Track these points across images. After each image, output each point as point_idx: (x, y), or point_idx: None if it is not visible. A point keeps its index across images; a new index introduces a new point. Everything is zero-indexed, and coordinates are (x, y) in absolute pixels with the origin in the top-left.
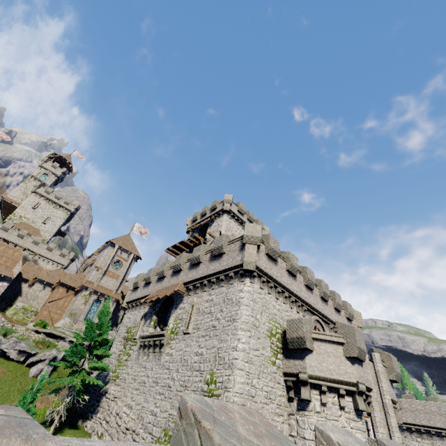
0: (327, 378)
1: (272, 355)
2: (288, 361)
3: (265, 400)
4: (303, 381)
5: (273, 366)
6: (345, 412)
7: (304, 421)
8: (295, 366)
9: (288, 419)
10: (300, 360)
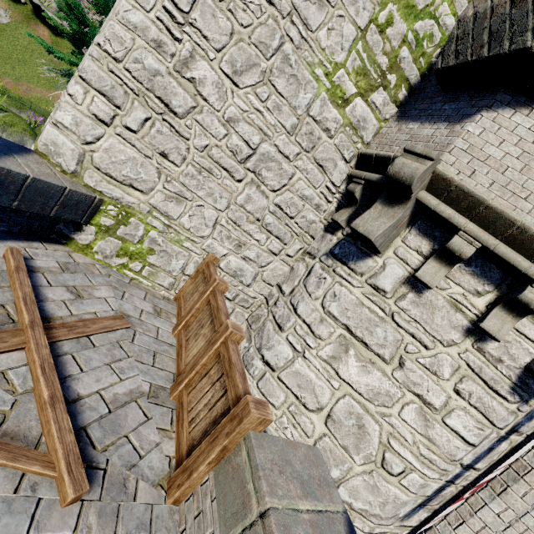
0: (511, 221)
1: (352, 68)
2: (398, 126)
3: (232, 163)
4: (395, 184)
5: (330, 104)
6: (480, 350)
7: (321, 283)
8: (407, 143)
9: (298, 259)
10: (446, 124)
